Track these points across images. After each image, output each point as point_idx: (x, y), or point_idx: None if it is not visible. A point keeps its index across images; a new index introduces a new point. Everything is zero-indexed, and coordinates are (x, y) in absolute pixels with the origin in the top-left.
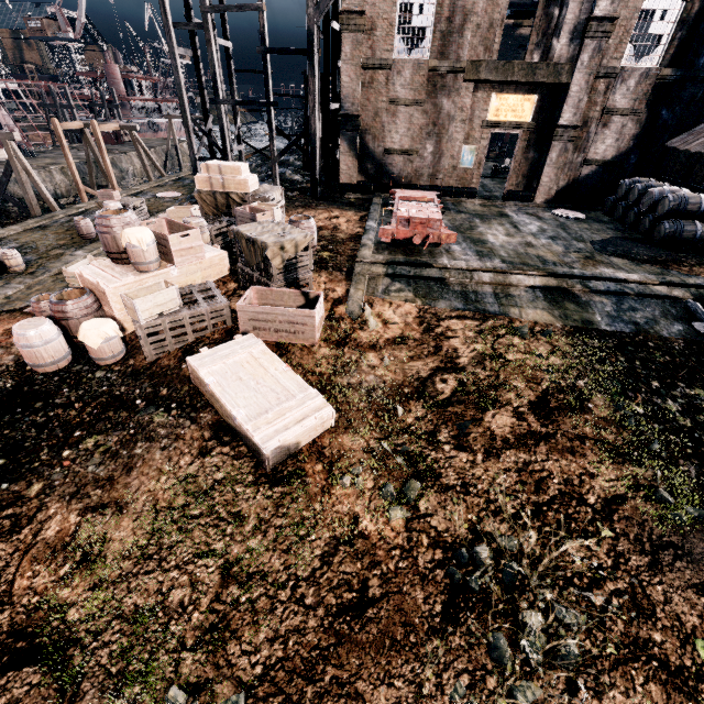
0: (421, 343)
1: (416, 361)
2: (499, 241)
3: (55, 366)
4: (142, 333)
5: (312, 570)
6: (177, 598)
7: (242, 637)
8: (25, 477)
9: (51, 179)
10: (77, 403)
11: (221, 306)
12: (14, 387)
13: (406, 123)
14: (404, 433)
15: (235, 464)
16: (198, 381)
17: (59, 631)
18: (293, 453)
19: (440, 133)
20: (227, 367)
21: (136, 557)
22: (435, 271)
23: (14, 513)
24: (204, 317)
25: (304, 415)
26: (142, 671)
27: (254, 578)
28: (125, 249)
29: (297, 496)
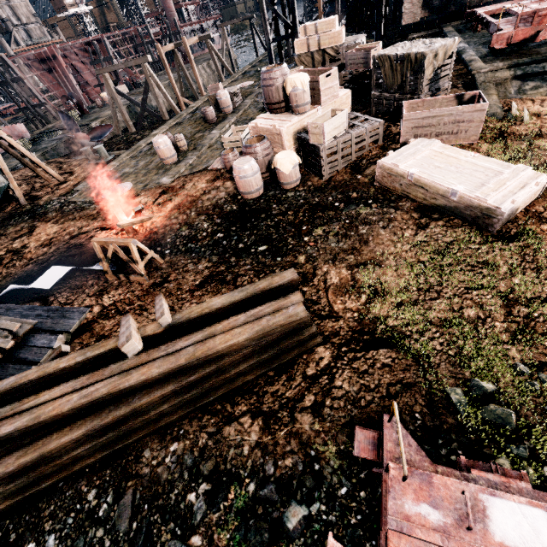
0: None
1: None
2: None
3: (257, 193)
4: (324, 154)
5: None
6: (471, 314)
7: None
8: (289, 254)
9: None
10: (289, 211)
11: (377, 125)
12: (239, 209)
13: None
14: None
15: (457, 231)
16: (390, 178)
17: (389, 331)
18: (509, 220)
19: None
20: (419, 161)
21: (415, 291)
22: None
23: (298, 272)
24: (364, 137)
25: (522, 183)
26: (476, 354)
27: (535, 301)
28: (288, 95)
29: (537, 248)
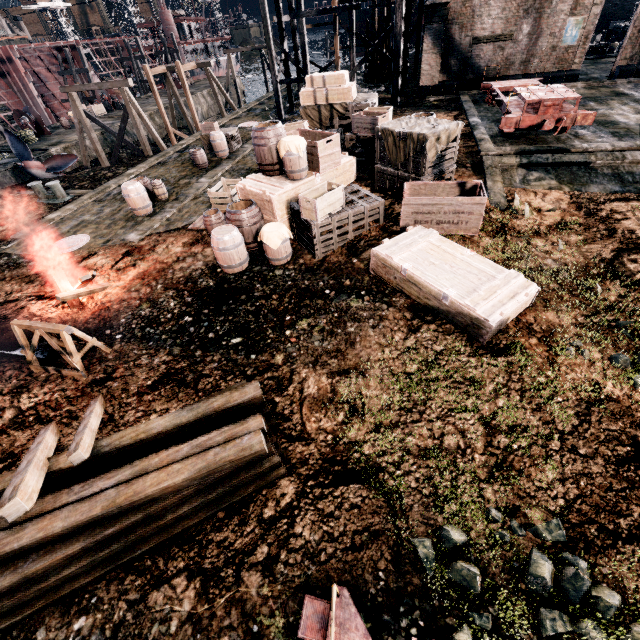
0: (589, 227)
1: (591, 244)
2: (633, 120)
3: (240, 268)
4: (317, 232)
5: (572, 426)
6: (452, 443)
7: (530, 476)
8: (266, 351)
9: (143, 126)
10: (273, 295)
11: (378, 204)
12: (217, 285)
13: (501, 2)
14: (612, 310)
15: (448, 339)
16: (384, 269)
17: (363, 461)
18: (500, 329)
19: (541, 7)
20: (414, 255)
21: (397, 410)
22: (576, 155)
23: (273, 376)
24: (363, 215)
25: (513, 292)
26: (451, 495)
27: (516, 430)
28: (282, 158)
29: (524, 365)
